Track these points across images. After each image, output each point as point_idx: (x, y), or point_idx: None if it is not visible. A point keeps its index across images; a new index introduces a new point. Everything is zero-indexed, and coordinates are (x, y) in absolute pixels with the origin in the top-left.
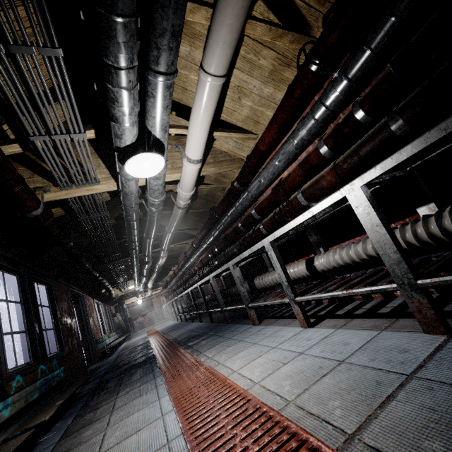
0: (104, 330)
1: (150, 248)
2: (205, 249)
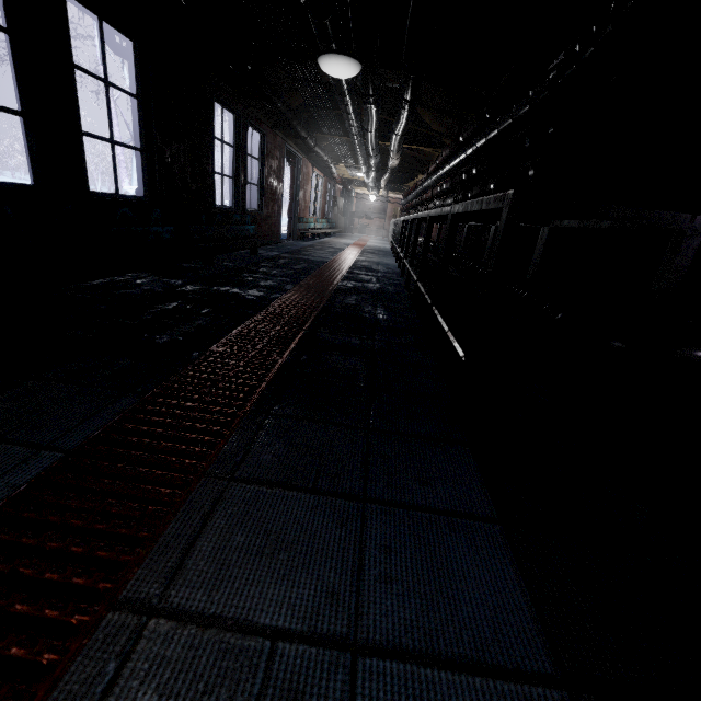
0: (315, 212)
1: (371, 142)
2: (442, 177)
